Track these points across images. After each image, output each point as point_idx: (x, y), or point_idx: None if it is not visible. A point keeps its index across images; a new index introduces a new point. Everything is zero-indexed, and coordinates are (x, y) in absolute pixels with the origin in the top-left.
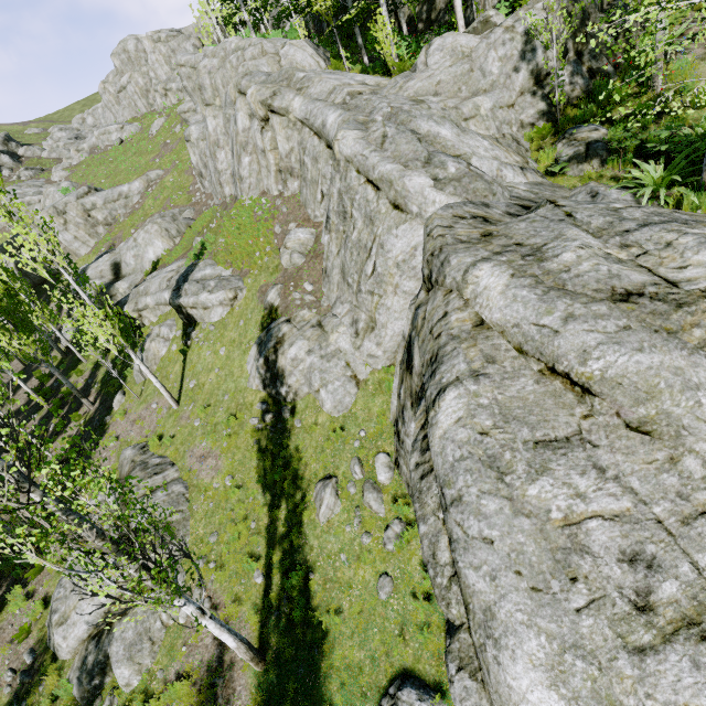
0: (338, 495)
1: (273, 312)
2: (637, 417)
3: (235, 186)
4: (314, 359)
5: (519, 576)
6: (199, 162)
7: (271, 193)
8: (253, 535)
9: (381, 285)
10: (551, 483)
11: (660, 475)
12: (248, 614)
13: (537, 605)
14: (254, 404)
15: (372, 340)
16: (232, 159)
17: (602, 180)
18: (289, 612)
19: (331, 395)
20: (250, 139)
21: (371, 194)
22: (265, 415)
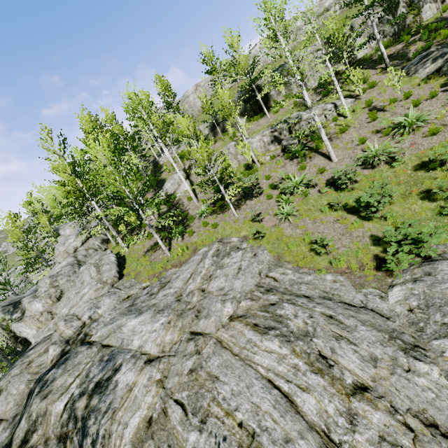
0: None
1: None
2: None
3: None
4: None
5: None
6: None
7: None
8: None
9: None
10: None
11: None
12: None
13: None
14: None
15: None
16: None
17: None
18: None
19: None
20: None
21: None
22: None
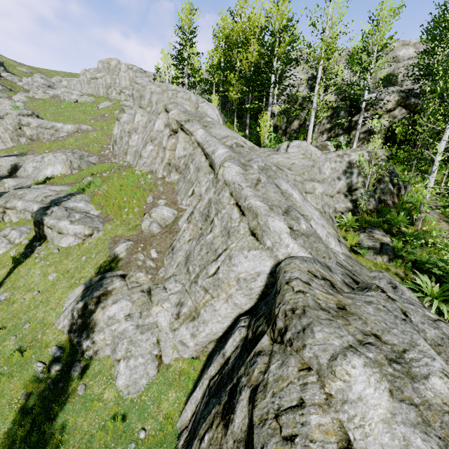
0: None
1: (114, 261)
2: None
3: (134, 159)
4: (130, 326)
5: None
6: (118, 134)
7: (157, 174)
8: None
9: (217, 288)
10: None
11: None
12: None
13: None
14: (50, 345)
15: (189, 328)
16: (141, 142)
17: (389, 272)
18: None
19: (129, 371)
20: (159, 137)
21: (235, 214)
22: (53, 364)
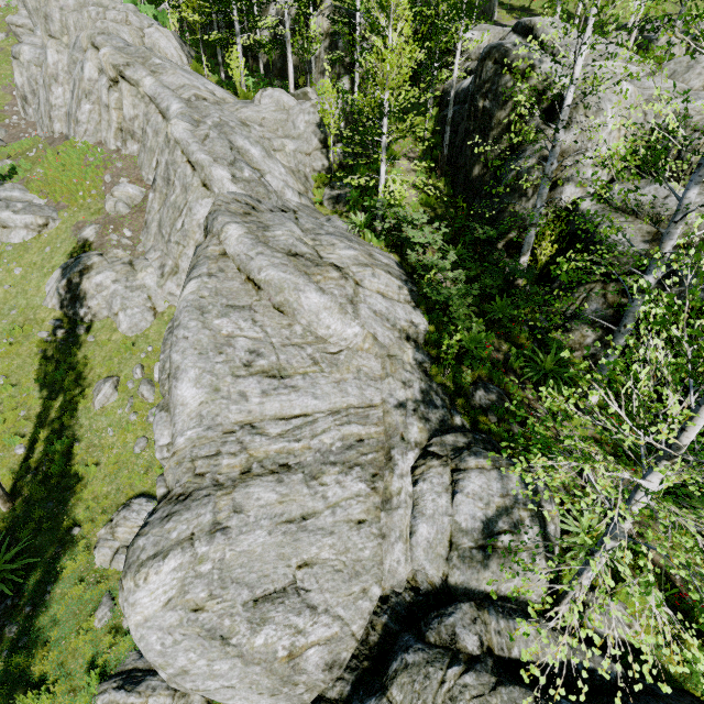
0: (116, 389)
1: (86, 246)
2: (277, 302)
3: (68, 126)
4: (119, 287)
5: (195, 350)
6: (25, 85)
7: (109, 146)
8: (21, 420)
9: (186, 238)
10: (227, 321)
11: (282, 329)
12: (2, 474)
13: (199, 359)
14: (46, 320)
15: (174, 281)
16: (70, 99)
17: (342, 216)
18: (48, 470)
19: (129, 318)
20: (96, 90)
21: (189, 171)
22: (57, 329)
